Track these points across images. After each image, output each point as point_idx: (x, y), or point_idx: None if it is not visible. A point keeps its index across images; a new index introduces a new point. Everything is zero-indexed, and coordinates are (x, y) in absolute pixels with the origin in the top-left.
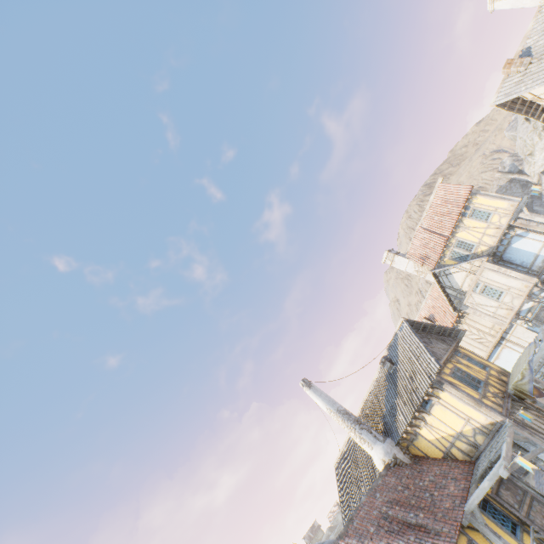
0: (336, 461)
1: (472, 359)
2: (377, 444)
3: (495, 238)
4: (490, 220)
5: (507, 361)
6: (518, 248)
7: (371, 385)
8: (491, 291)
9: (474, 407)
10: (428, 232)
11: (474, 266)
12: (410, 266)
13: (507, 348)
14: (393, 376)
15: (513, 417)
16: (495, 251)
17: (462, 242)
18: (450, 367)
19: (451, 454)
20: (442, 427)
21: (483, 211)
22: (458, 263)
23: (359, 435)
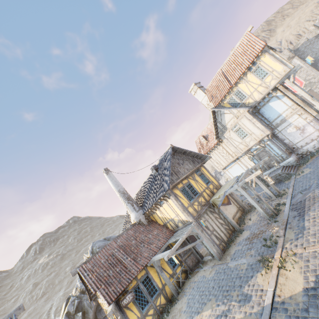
0: None
1: (204, 176)
2: (134, 212)
3: (261, 95)
4: (265, 79)
5: (235, 171)
6: (272, 106)
7: (148, 176)
8: (241, 133)
9: (181, 211)
10: (223, 76)
11: (239, 113)
12: (205, 99)
13: (238, 164)
14: (155, 178)
15: (197, 222)
16: (257, 105)
17: (240, 92)
18: (184, 183)
19: (167, 225)
20: (166, 213)
21: (264, 70)
22: (231, 107)
23: (126, 206)
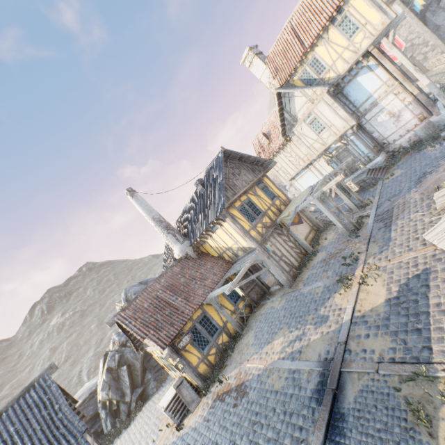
0: None
1: (268, 190)
2: (177, 244)
3: (347, 65)
4: (354, 39)
5: (306, 181)
6: (360, 83)
7: (191, 196)
8: (317, 125)
9: (242, 237)
10: (293, 34)
11: (315, 94)
12: (265, 75)
13: (311, 171)
14: (202, 197)
15: (263, 247)
16: (340, 81)
17: (317, 61)
18: (243, 200)
19: (223, 256)
20: (221, 242)
21: (353, 21)
22: (304, 86)
23: (166, 237)
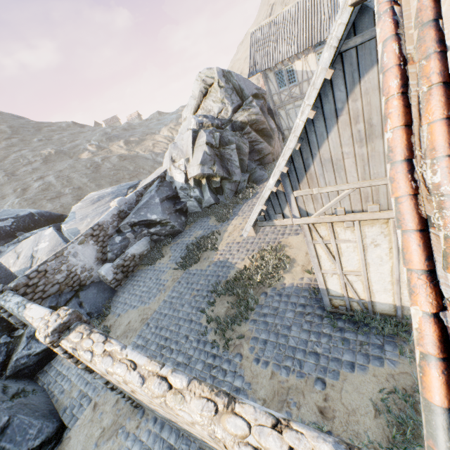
0: (255, 29)
1: None
2: None
3: None
4: None
5: None
6: None
7: None
8: None
9: None
10: None
11: None
12: None
13: None
14: None
15: None
16: None
17: None
18: None
19: None
20: None
21: None
22: None
23: None
